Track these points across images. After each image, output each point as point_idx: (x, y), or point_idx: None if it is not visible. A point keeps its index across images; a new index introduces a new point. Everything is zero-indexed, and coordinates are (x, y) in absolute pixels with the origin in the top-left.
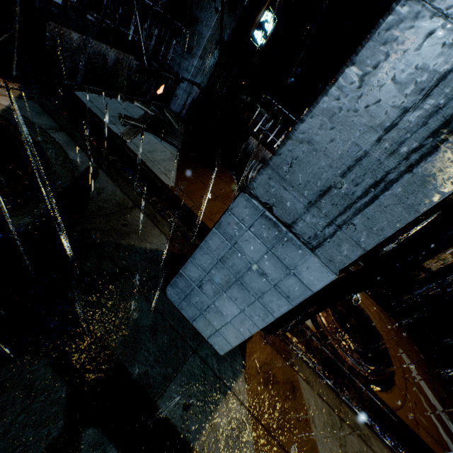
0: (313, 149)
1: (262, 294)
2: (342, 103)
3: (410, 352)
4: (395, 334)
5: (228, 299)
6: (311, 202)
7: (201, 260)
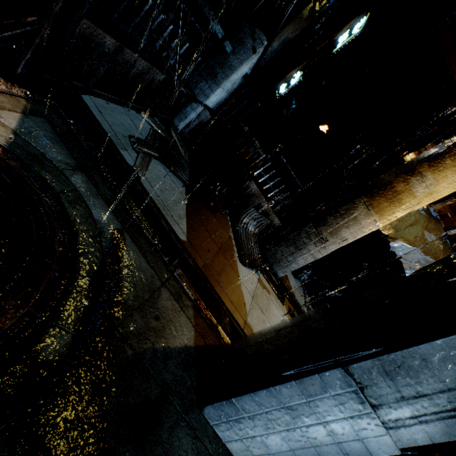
0: (425, 364)
1: (321, 444)
2: None
3: None
4: None
5: (281, 437)
6: (404, 397)
7: (264, 400)
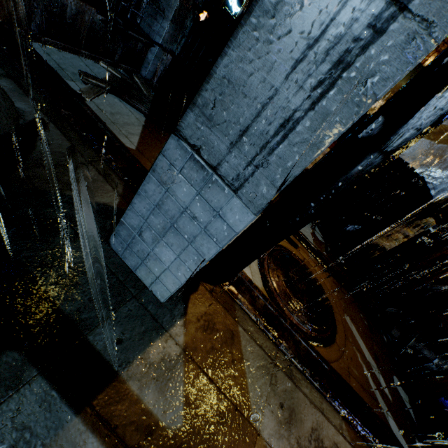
0: (232, 88)
1: (194, 238)
2: (256, 39)
3: (355, 318)
4: (344, 302)
5: (166, 246)
6: (233, 142)
7: (139, 207)
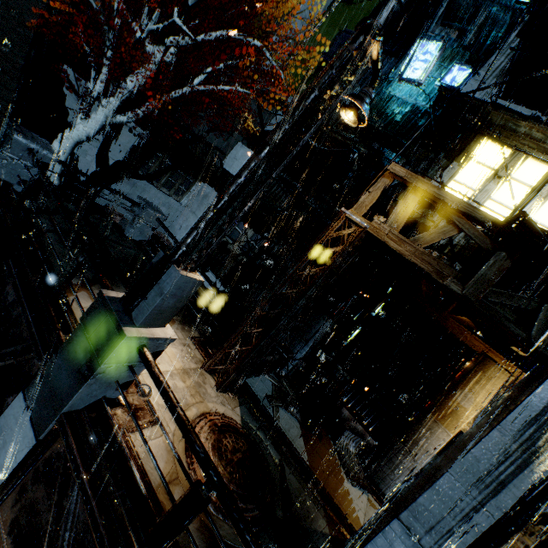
0: (425, 508)
1: None
2: (434, 495)
3: None
4: None
5: None
6: (427, 530)
7: None
